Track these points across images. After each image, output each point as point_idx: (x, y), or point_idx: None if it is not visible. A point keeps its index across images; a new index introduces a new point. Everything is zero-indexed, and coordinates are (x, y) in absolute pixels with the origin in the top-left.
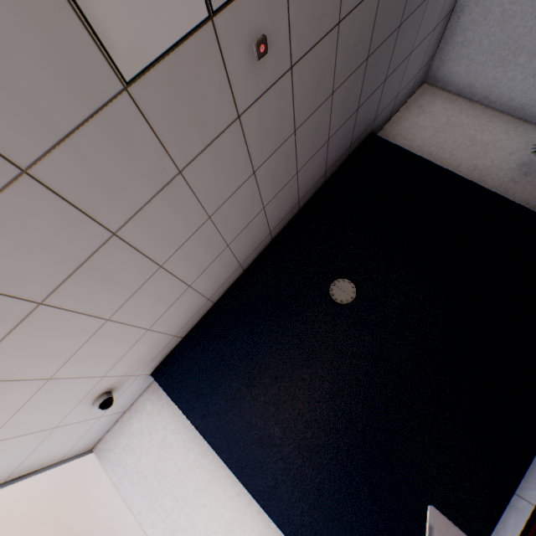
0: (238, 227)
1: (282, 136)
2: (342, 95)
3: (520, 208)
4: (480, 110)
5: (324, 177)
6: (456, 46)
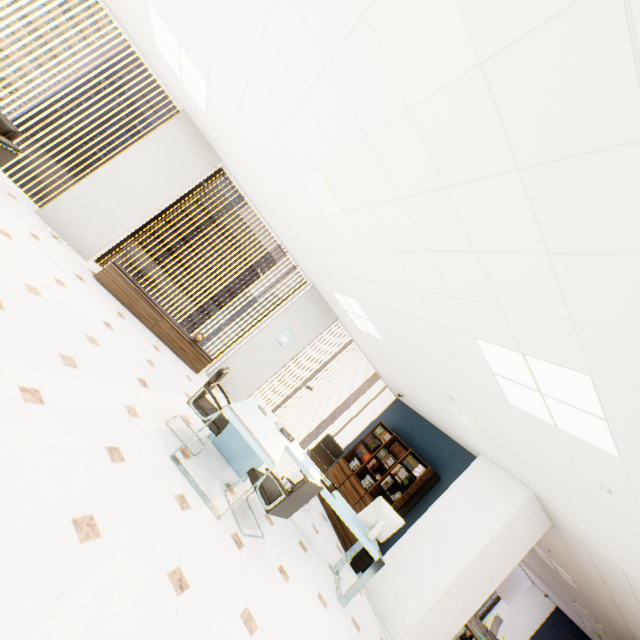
0: None
1: None
2: None
3: None
4: None
5: None
6: None
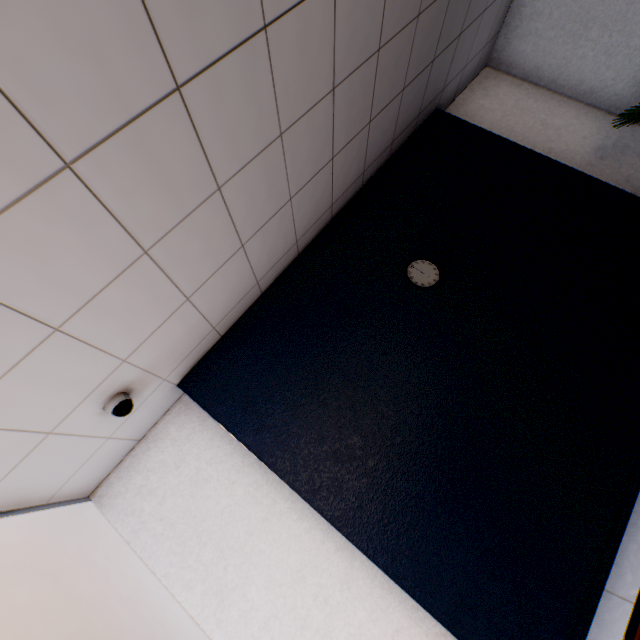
0: (304, 173)
1: (367, 48)
2: (425, 27)
3: (605, 185)
4: (548, 96)
5: (390, 150)
6: (524, 20)
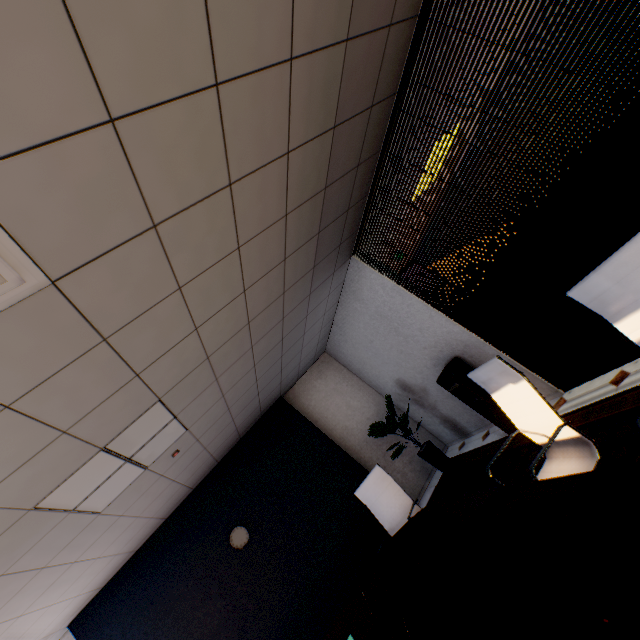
0: (161, 505)
1: (195, 456)
2: (242, 413)
3: (361, 468)
4: (356, 381)
5: (240, 437)
6: (337, 345)
